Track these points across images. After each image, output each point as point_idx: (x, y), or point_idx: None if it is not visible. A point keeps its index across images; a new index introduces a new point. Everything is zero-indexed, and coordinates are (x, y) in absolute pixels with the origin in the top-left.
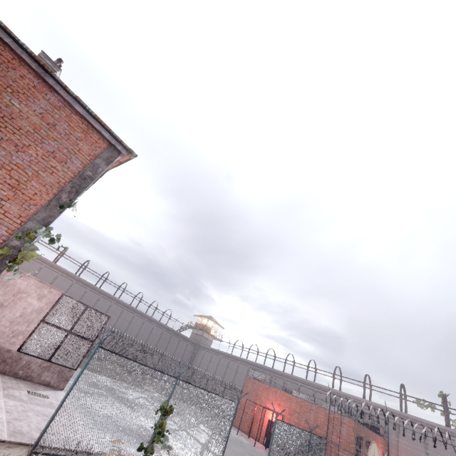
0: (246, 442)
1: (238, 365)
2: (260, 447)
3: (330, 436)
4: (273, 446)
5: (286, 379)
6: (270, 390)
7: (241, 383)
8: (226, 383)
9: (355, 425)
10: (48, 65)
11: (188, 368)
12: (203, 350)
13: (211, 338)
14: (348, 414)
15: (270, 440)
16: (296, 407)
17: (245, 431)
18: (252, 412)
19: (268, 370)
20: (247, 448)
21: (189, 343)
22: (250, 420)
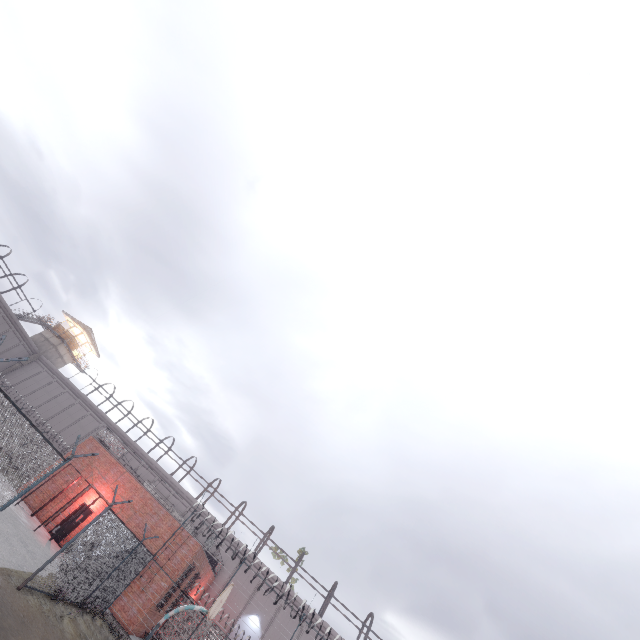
0: (24, 520)
1: (86, 414)
2: (43, 535)
3: (159, 554)
4: (75, 542)
5: (144, 464)
6: (116, 467)
7: (71, 440)
8: (46, 429)
9: (200, 551)
10: None
11: (18, 359)
12: (41, 367)
13: (70, 358)
14: (195, 535)
15: (66, 531)
16: (138, 503)
17: (32, 505)
18: (64, 485)
19: (128, 442)
20: (21, 530)
21: (23, 343)
22: (53, 493)
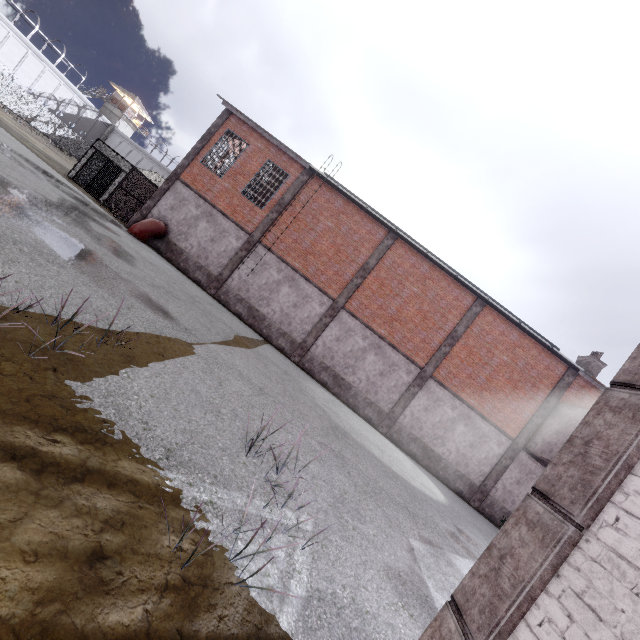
0: None
1: None
2: None
3: None
4: None
5: None
6: None
7: None
8: None
9: None
10: (598, 365)
11: None
12: None
13: None
14: None
15: None
16: None
17: None
18: None
19: None
20: None
21: None
22: None
